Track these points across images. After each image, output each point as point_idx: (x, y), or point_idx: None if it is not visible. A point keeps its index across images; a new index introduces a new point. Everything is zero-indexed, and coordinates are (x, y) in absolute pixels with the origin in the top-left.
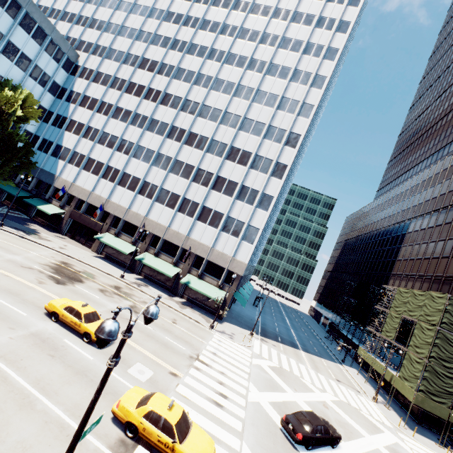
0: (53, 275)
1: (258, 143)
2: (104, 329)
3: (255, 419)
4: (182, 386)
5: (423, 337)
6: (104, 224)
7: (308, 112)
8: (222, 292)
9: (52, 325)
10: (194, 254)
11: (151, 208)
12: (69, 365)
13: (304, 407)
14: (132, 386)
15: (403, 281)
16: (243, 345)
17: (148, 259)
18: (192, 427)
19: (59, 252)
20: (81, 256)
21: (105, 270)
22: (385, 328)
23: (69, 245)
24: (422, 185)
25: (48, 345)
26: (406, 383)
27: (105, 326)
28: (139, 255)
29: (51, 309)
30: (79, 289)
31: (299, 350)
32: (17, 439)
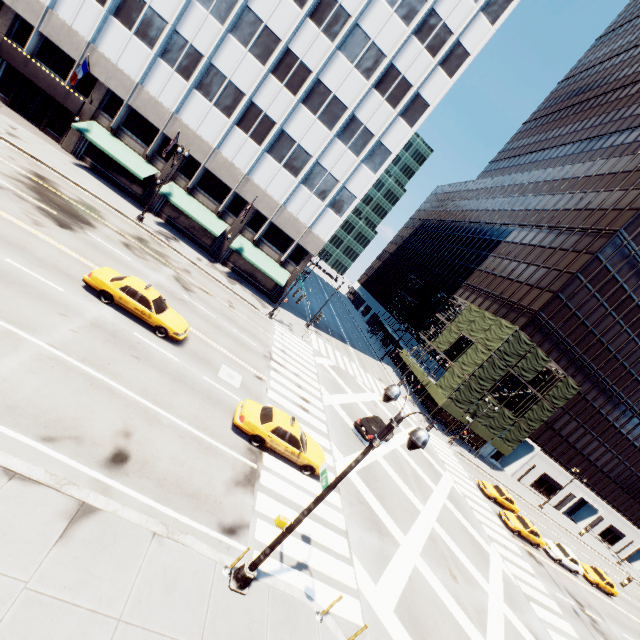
0: (43, 207)
1: (402, 39)
2: (425, 441)
3: (333, 421)
4: (271, 391)
5: (474, 358)
6: (85, 99)
7: (499, 10)
8: (284, 272)
9: (105, 309)
10: (253, 208)
11: (185, 100)
12: (162, 370)
13: (363, 408)
14: (231, 393)
15: (473, 295)
16: (304, 339)
17: (178, 197)
18: (306, 437)
19: (14, 146)
20: (55, 162)
21: (108, 200)
22: (439, 340)
23: (18, 127)
24: (552, 185)
25: (122, 341)
26: (441, 390)
27: (425, 439)
28: (162, 187)
29: (98, 286)
30: (98, 242)
31: (348, 345)
32: (168, 455)
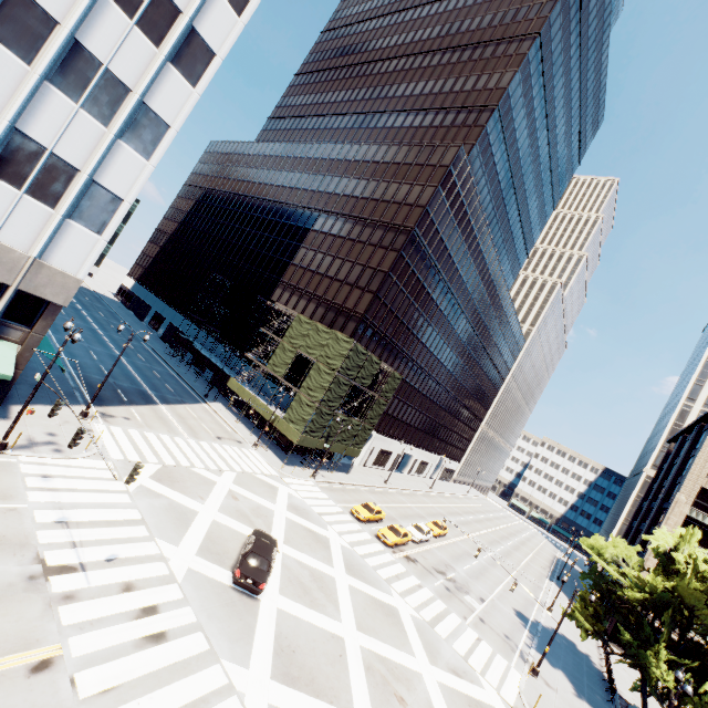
0: None
1: None
2: None
3: (205, 605)
4: (82, 674)
5: (320, 381)
6: None
7: None
8: (3, 347)
9: None
10: None
11: None
12: None
13: (225, 521)
14: None
15: (295, 296)
16: (90, 454)
17: None
18: None
19: None
20: None
21: None
22: (273, 361)
23: None
24: (346, 166)
25: None
26: (292, 425)
27: None
28: None
29: None
30: None
31: (158, 404)
32: None
